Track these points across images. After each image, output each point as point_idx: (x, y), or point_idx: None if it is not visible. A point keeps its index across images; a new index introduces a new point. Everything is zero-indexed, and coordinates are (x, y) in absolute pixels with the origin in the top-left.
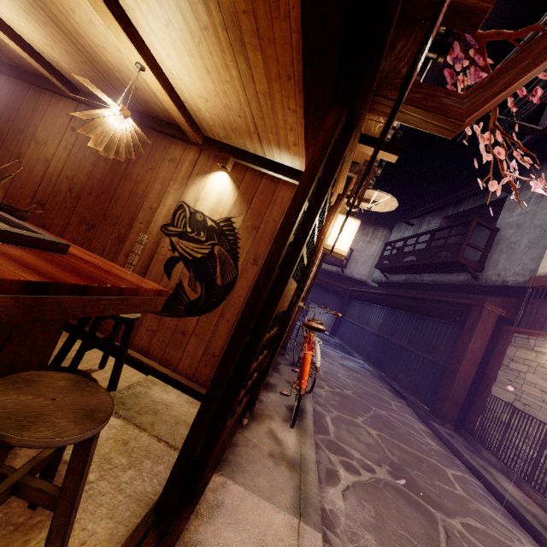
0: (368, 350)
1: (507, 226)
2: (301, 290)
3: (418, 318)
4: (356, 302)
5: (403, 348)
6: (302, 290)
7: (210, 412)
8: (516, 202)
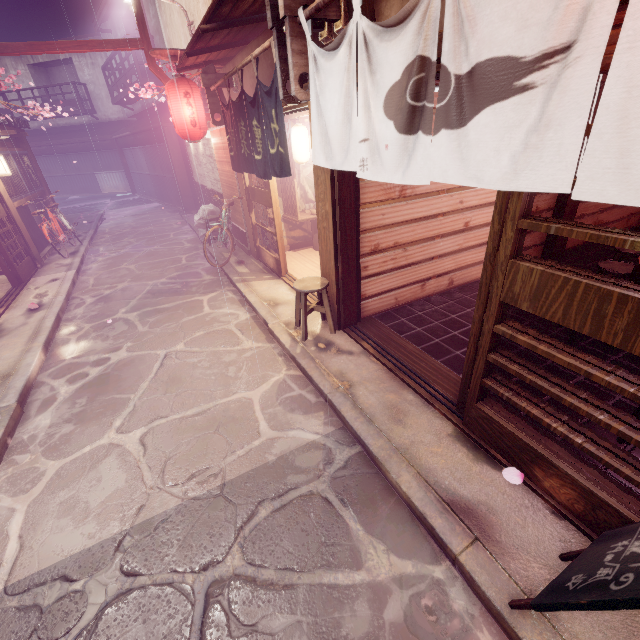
0: (155, 191)
1: (154, 32)
2: (5, 203)
3: (155, 148)
4: (126, 150)
5: (163, 177)
6: (6, 203)
7: (0, 258)
8: (146, 0)
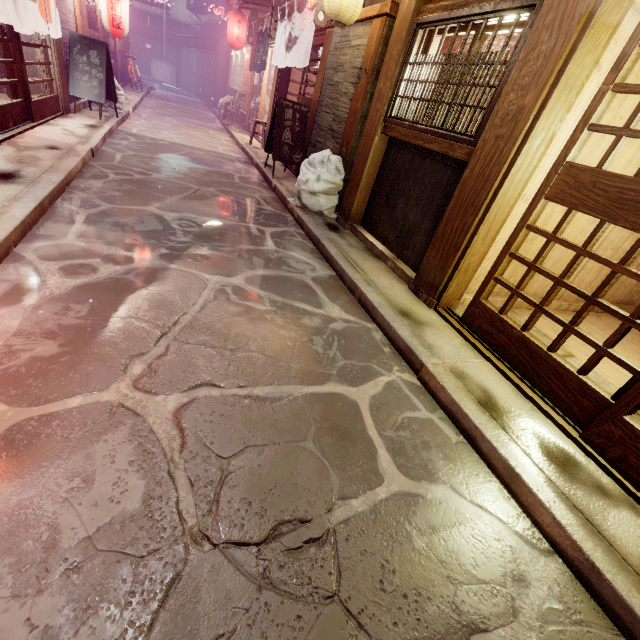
0: (196, 88)
1: None
2: (116, 41)
3: (208, 54)
4: (184, 49)
5: (206, 77)
6: (116, 41)
7: None
8: None
